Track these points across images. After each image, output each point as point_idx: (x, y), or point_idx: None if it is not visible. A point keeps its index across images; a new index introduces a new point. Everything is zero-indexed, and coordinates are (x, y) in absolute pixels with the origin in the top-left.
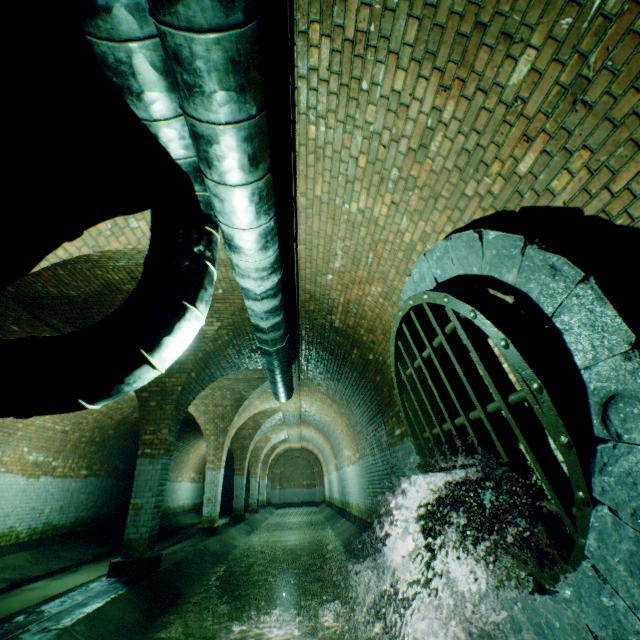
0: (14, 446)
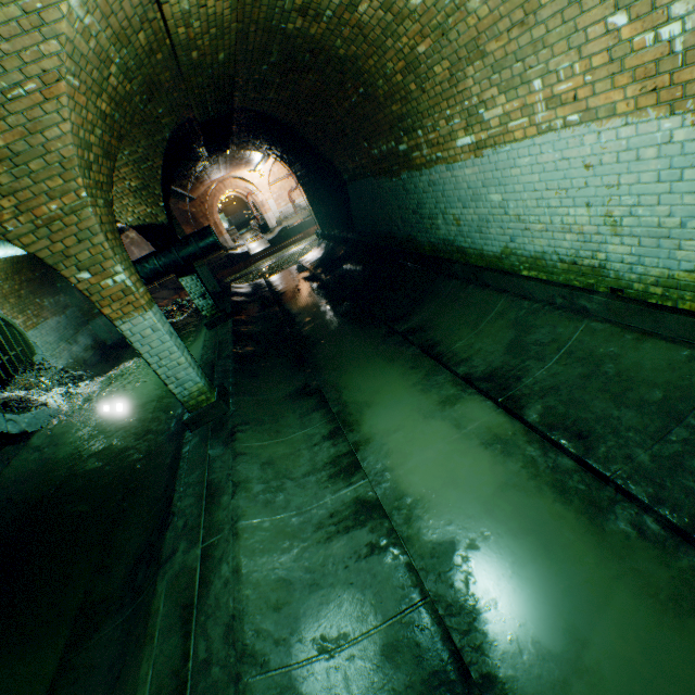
0: (566, 42)
